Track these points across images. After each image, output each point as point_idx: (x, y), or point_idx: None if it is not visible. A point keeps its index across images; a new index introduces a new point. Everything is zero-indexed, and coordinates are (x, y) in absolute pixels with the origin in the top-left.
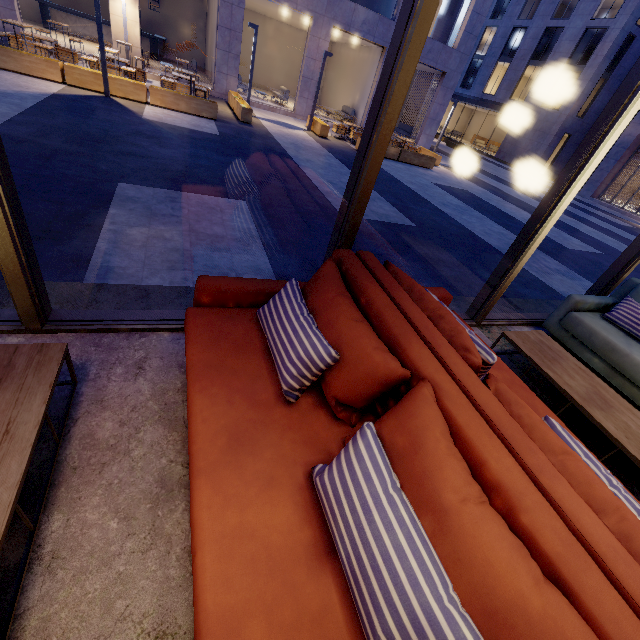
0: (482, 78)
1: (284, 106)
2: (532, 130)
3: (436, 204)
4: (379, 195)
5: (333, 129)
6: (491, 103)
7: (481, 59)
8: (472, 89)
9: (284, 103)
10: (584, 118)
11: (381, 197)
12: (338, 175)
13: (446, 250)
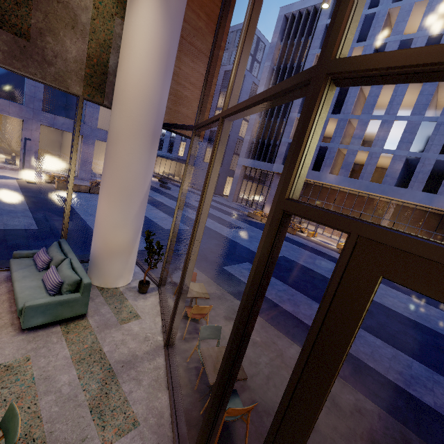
0: (176, 148)
1: (14, 165)
2: (202, 172)
3: (83, 215)
4: (30, 214)
5: (44, 177)
6: (182, 160)
7: (174, 140)
8: (173, 153)
9: (13, 163)
10: (222, 166)
11: (30, 215)
12: (5, 205)
13: (44, 239)
